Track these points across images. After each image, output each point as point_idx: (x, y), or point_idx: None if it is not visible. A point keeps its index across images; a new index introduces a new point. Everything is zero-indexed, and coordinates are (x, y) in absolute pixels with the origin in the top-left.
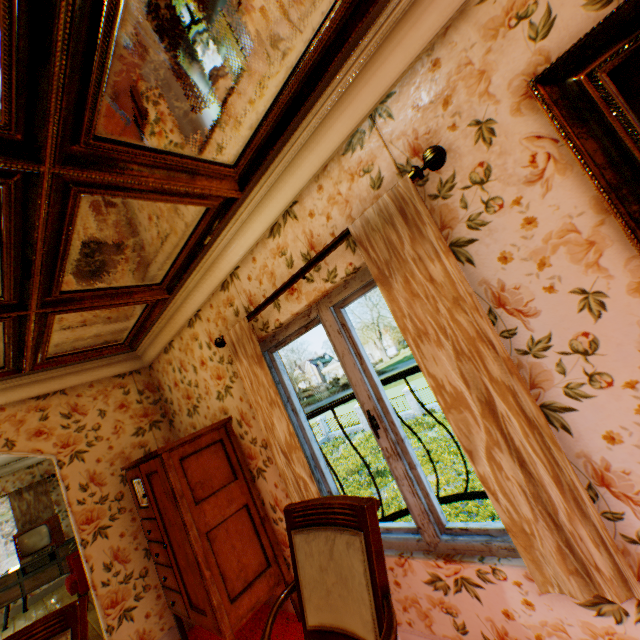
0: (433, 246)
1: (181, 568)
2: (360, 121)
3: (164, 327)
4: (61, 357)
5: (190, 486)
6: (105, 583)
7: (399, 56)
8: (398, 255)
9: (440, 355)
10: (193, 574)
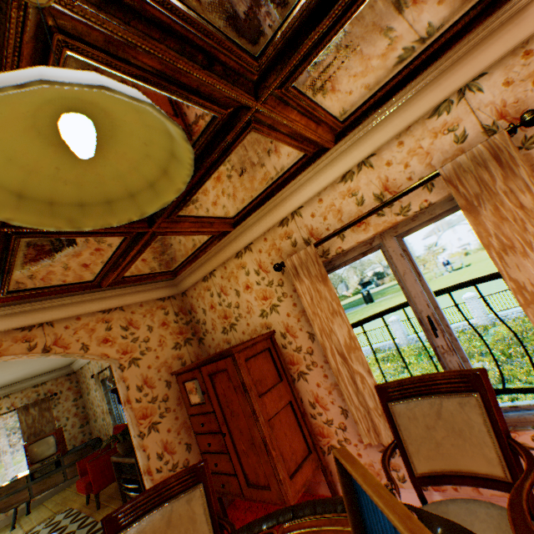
0: (524, 182)
1: (238, 453)
2: (451, 93)
3: (210, 258)
4: (131, 277)
5: (252, 382)
6: (158, 470)
7: (498, 47)
8: (488, 189)
9: (525, 263)
10: (255, 455)
